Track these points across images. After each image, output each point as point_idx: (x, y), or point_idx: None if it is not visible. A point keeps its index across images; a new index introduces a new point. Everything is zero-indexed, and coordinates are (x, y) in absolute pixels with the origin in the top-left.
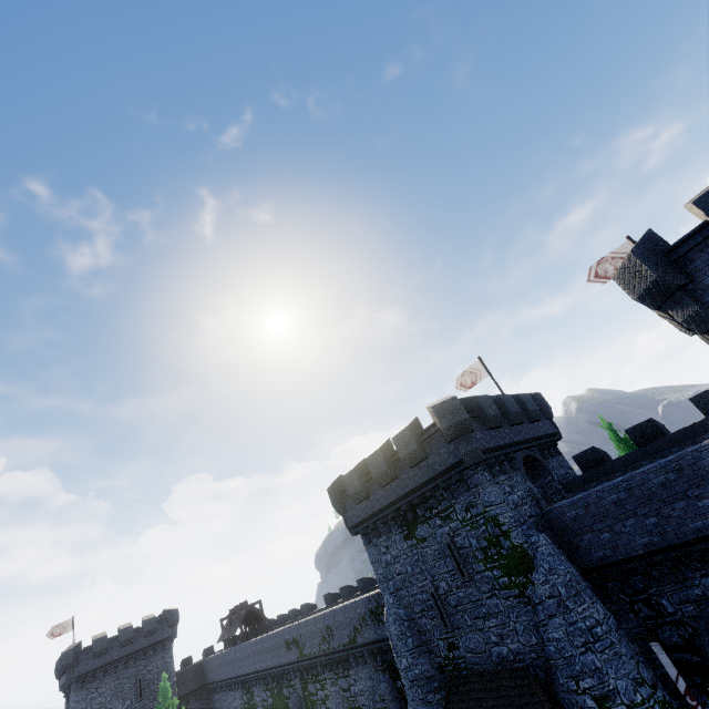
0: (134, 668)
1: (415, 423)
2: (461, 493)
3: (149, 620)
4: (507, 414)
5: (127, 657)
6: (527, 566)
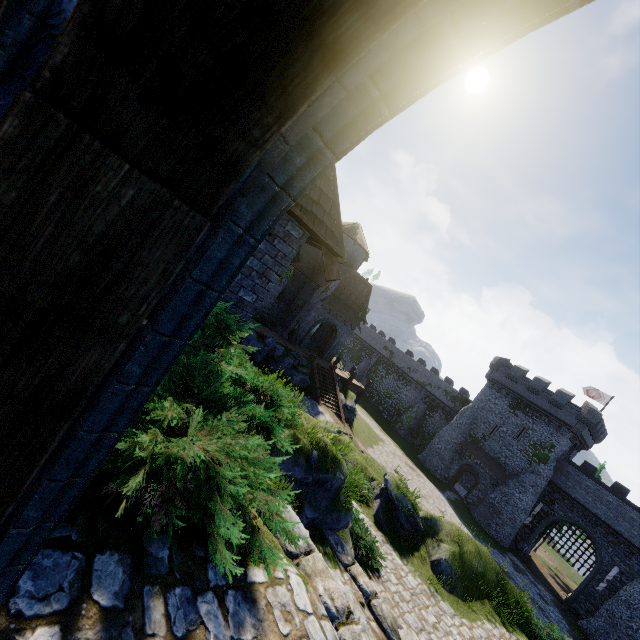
0: None
1: (572, 397)
2: (553, 428)
3: None
4: (595, 431)
5: None
6: (544, 462)
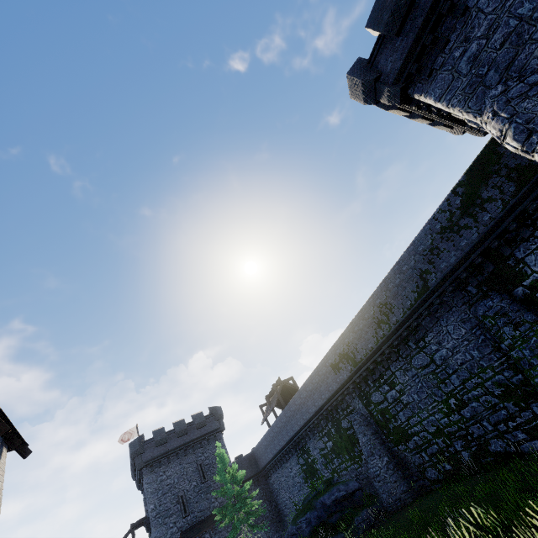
0: (193, 455)
1: None
2: None
3: (197, 415)
4: None
5: (185, 445)
6: None
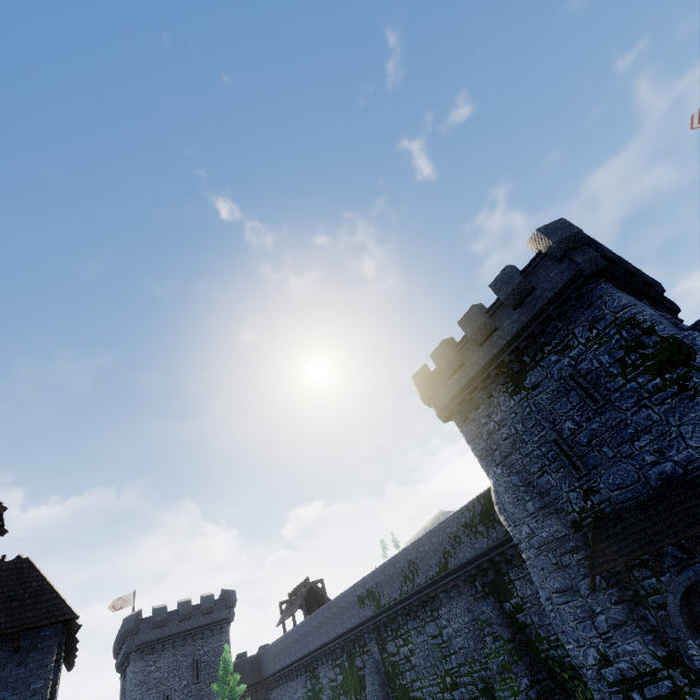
0: (191, 646)
1: (514, 267)
2: (581, 314)
3: (207, 597)
4: (617, 261)
5: (185, 633)
6: (686, 353)
